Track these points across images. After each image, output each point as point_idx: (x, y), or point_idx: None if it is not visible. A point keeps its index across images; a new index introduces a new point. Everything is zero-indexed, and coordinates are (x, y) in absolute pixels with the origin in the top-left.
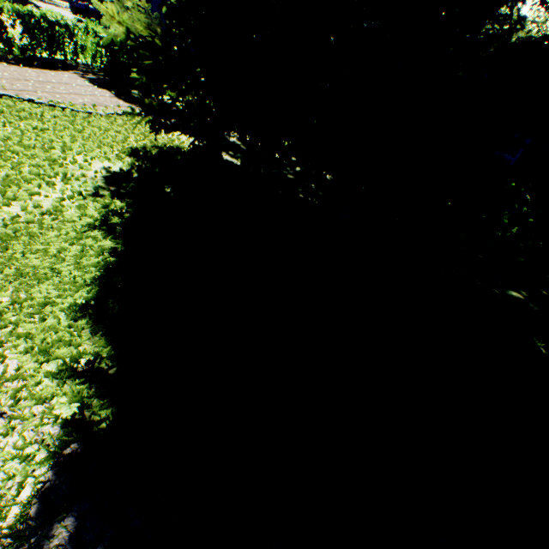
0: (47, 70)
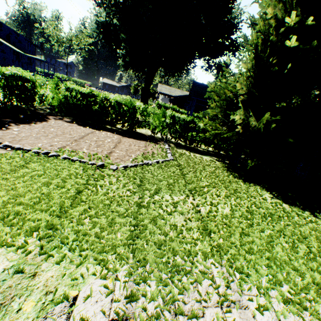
0: (43, 122)
